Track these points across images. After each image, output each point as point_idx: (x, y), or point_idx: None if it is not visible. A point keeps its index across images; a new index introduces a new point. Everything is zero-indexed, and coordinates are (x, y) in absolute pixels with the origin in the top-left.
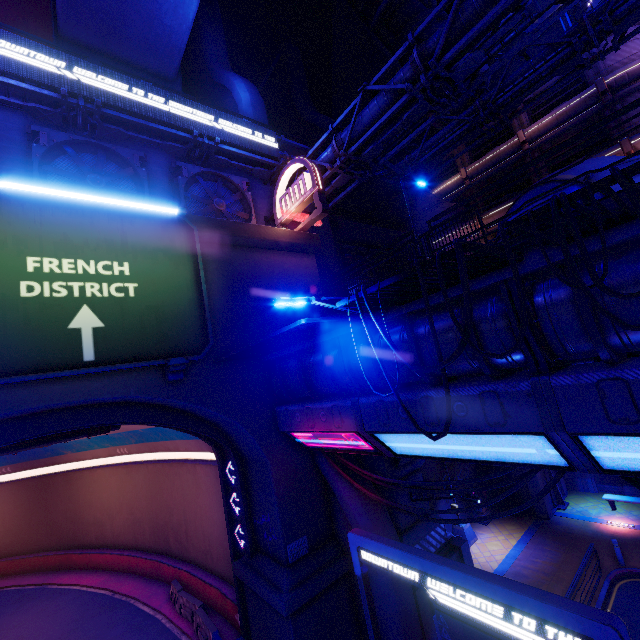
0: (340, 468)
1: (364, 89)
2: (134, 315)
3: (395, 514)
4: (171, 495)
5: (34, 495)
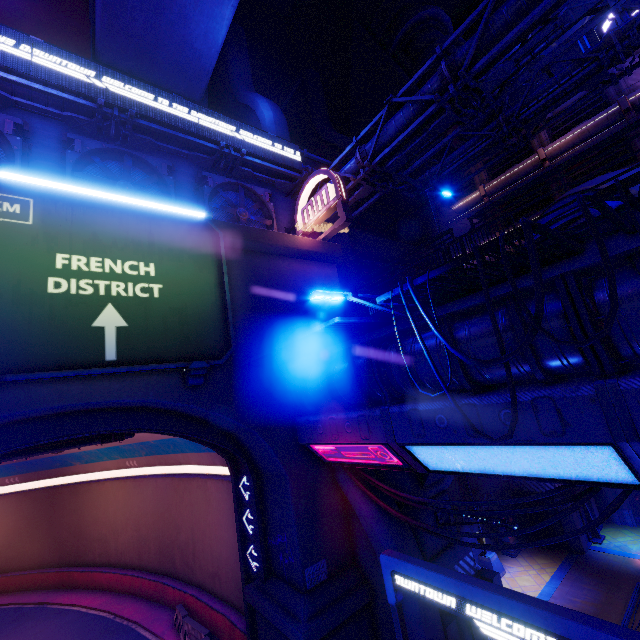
0: (363, 485)
1: (390, 102)
2: (157, 316)
3: (421, 539)
4: (179, 512)
5: (40, 507)
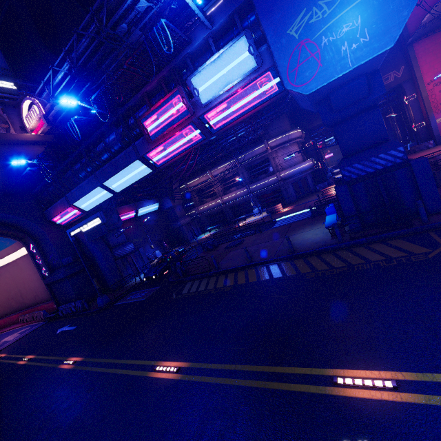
0: None
1: (52, 68)
2: None
3: (109, 243)
4: (6, 283)
5: None
